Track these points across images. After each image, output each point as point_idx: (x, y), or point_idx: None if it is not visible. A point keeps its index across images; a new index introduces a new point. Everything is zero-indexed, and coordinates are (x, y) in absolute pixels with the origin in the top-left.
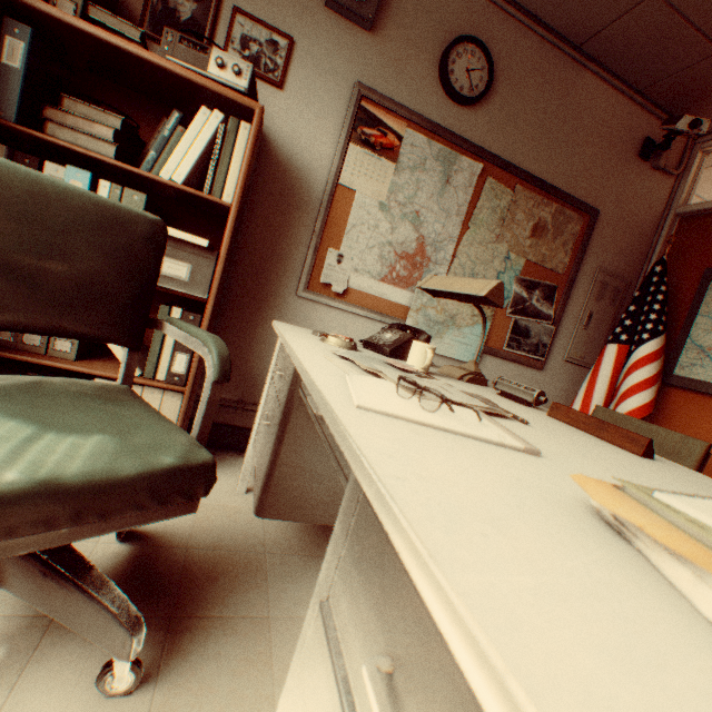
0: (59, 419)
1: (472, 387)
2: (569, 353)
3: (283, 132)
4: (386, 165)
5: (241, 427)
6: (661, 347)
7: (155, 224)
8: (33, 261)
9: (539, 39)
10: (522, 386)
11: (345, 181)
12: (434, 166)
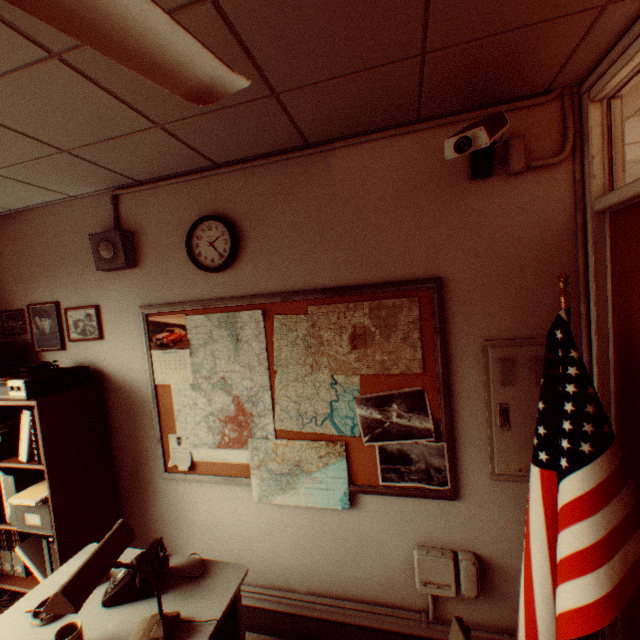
0: None
1: None
2: (494, 467)
3: (114, 365)
4: (183, 353)
5: None
6: (602, 483)
7: None
8: None
9: (268, 165)
10: None
11: (160, 380)
12: (221, 332)
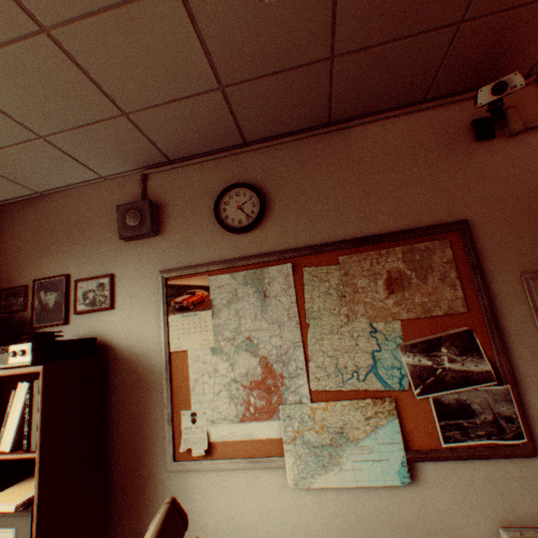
0: None
1: None
2: None
3: (122, 336)
4: (203, 314)
5: None
6: None
7: None
8: None
9: (291, 143)
10: None
11: (175, 347)
12: (246, 290)
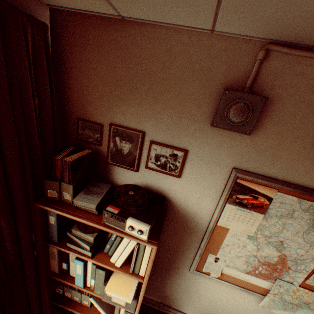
0: None
1: None
2: None
3: (180, 197)
4: (255, 214)
5: (161, 311)
6: None
7: None
8: None
9: None
10: None
11: (221, 223)
12: (302, 214)
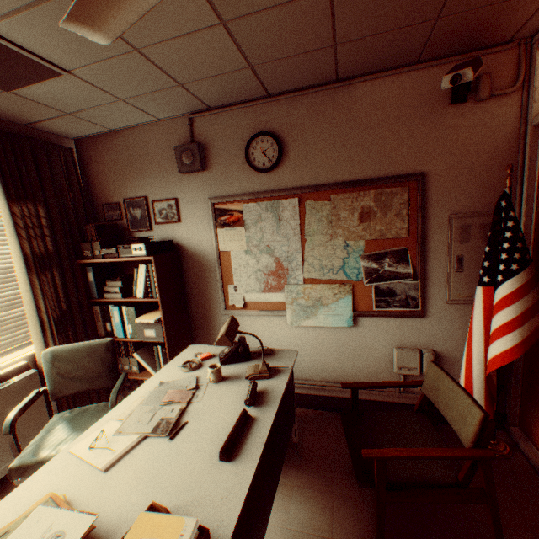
0: (79, 427)
1: (235, 390)
2: (449, 296)
3: (188, 240)
4: (239, 229)
5: None
6: (522, 286)
7: (108, 343)
8: (77, 372)
9: (306, 95)
10: (248, 391)
11: (222, 249)
12: (267, 215)
